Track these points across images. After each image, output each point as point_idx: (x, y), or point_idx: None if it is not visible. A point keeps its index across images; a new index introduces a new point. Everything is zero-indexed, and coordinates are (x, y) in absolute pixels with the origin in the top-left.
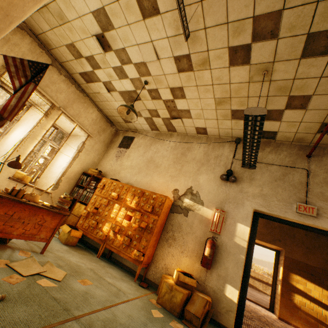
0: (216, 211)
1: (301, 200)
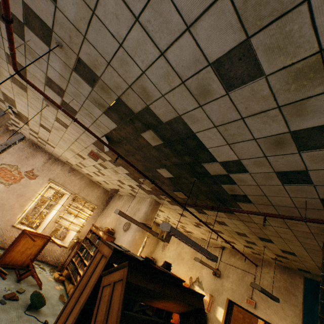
0: (209, 296)
1: (249, 295)
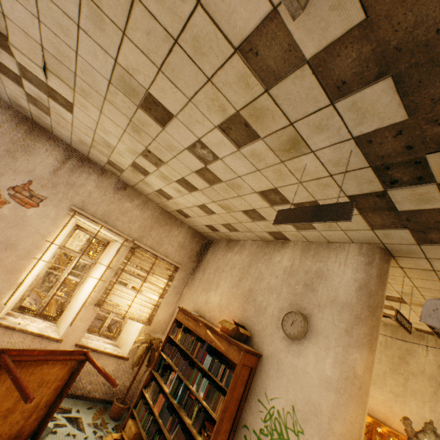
0: None
1: None
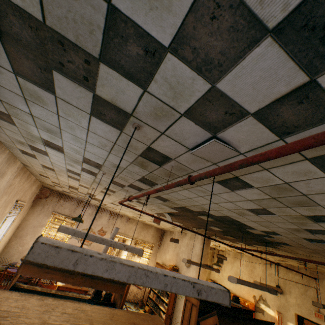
0: (276, 312)
1: (316, 309)
